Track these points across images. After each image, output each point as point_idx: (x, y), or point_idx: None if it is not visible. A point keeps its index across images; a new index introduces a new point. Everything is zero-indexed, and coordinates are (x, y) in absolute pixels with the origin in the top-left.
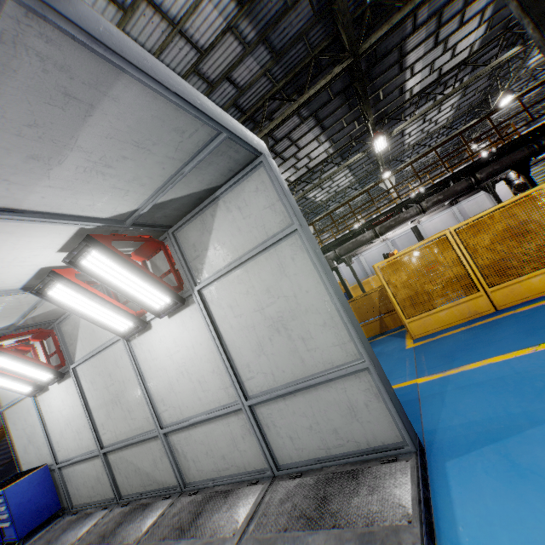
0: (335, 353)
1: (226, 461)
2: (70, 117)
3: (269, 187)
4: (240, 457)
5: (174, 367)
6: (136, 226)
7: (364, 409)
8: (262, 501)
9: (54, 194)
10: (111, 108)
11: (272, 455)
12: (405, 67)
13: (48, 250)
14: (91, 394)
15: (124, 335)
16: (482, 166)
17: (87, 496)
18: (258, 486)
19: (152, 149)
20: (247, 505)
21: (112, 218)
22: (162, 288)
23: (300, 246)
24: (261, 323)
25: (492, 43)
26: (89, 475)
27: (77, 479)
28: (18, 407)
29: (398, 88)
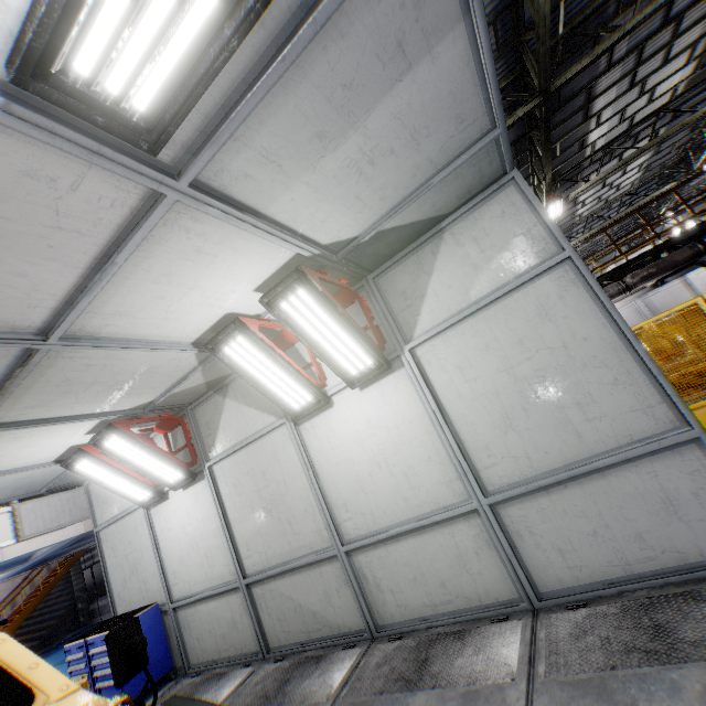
0: (634, 422)
1: (446, 589)
2: (382, 81)
3: (522, 210)
4: (471, 583)
5: (365, 457)
6: (344, 263)
7: (690, 501)
8: (536, 639)
9: (303, 197)
10: (423, 73)
11: (527, 577)
12: (591, 115)
13: (248, 286)
14: (233, 502)
15: (295, 415)
16: (701, 233)
17: (213, 649)
18: (513, 622)
19: (422, 143)
20: (510, 645)
21: (328, 246)
22: (369, 343)
23: (572, 280)
24: (509, 387)
25: (700, 84)
26: (220, 618)
27: (199, 625)
28: (120, 525)
29: (579, 142)
